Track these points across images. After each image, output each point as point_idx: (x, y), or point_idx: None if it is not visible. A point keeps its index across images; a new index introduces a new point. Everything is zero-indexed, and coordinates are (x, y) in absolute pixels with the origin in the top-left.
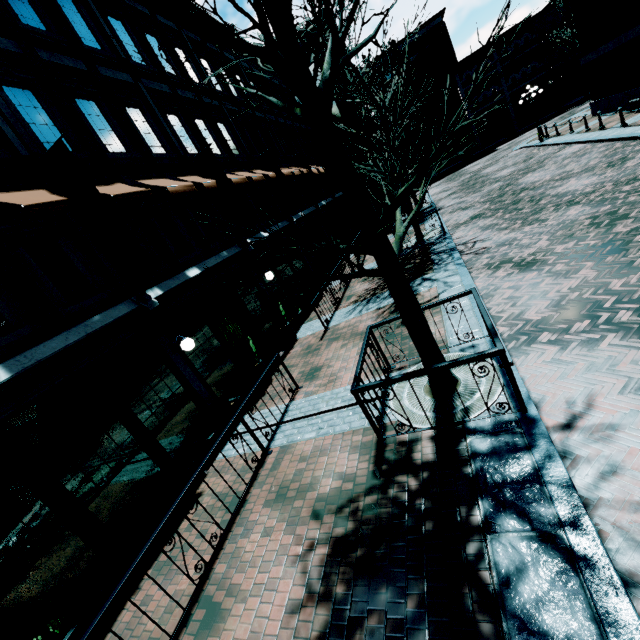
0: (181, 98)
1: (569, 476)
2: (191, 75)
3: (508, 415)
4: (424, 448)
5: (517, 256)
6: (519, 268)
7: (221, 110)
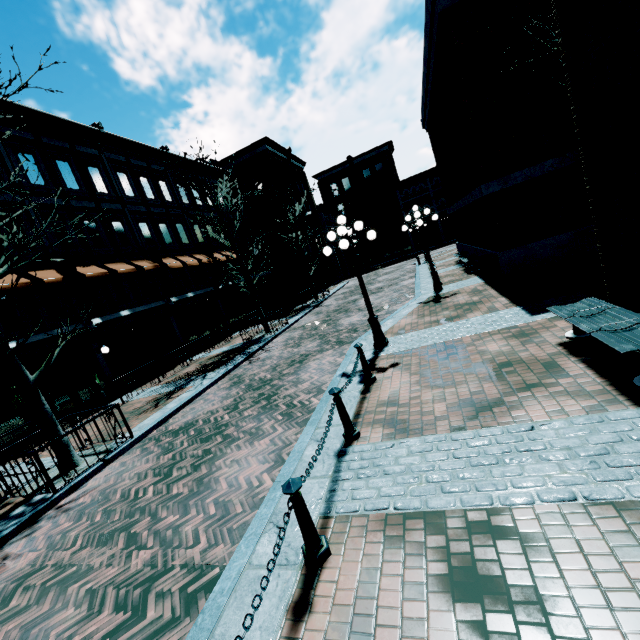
0: (73, 207)
1: (4, 535)
2: (99, 187)
3: (51, 494)
4: (5, 509)
5: (248, 373)
6: (232, 384)
7: (122, 212)
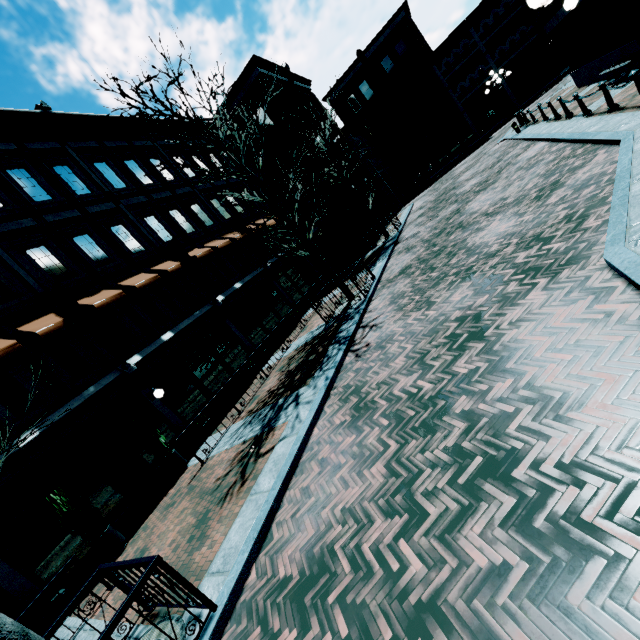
0: (50, 224)
1: None
2: (77, 188)
3: None
4: None
5: (369, 382)
6: (353, 414)
7: (118, 211)
